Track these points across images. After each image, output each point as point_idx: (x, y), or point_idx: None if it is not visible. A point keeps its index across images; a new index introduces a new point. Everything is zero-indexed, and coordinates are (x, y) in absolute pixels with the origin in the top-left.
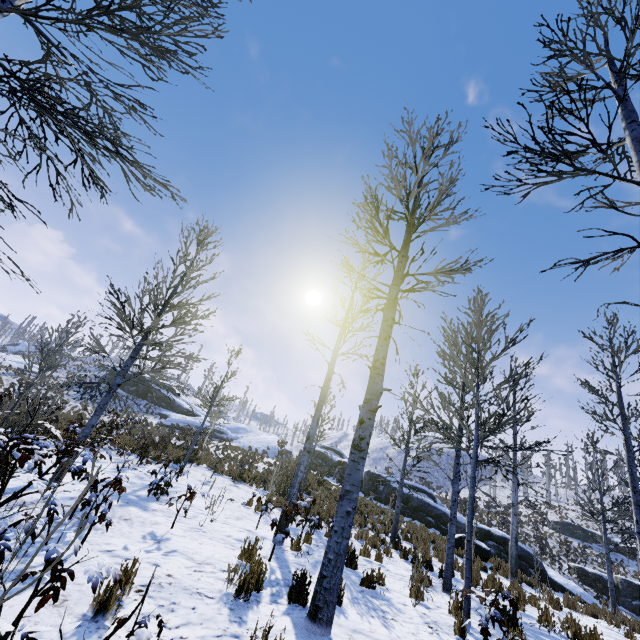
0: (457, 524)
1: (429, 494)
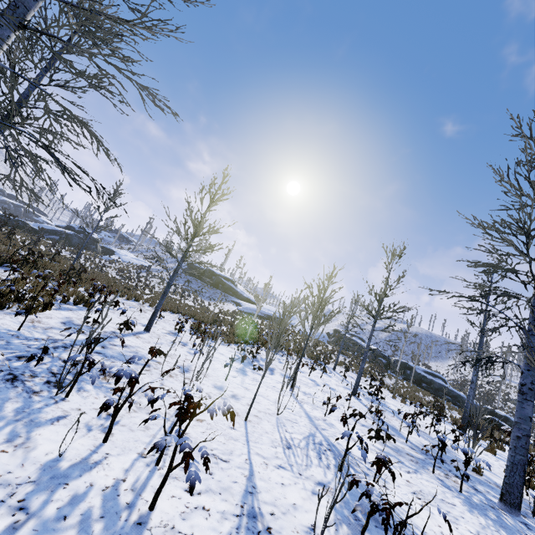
0: None
1: (443, 380)
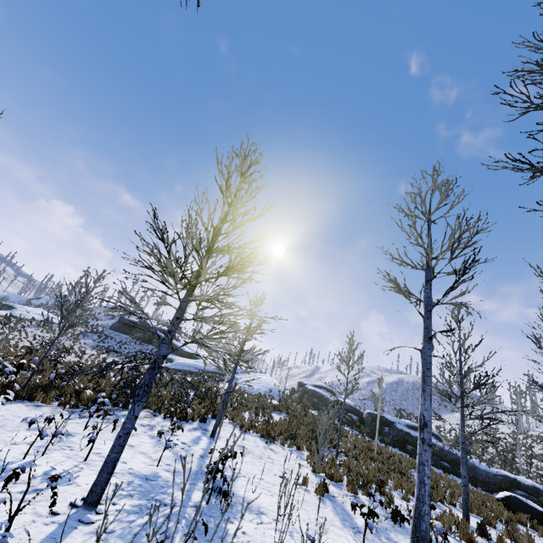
0: (476, 470)
1: (436, 436)
